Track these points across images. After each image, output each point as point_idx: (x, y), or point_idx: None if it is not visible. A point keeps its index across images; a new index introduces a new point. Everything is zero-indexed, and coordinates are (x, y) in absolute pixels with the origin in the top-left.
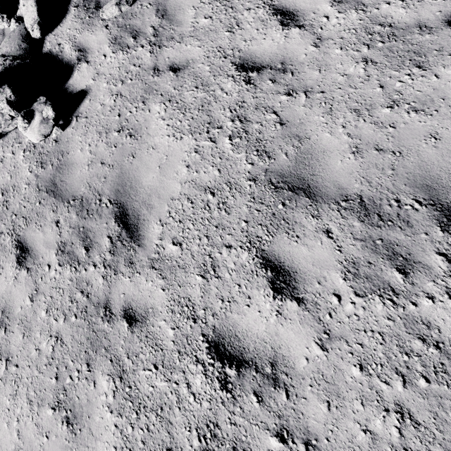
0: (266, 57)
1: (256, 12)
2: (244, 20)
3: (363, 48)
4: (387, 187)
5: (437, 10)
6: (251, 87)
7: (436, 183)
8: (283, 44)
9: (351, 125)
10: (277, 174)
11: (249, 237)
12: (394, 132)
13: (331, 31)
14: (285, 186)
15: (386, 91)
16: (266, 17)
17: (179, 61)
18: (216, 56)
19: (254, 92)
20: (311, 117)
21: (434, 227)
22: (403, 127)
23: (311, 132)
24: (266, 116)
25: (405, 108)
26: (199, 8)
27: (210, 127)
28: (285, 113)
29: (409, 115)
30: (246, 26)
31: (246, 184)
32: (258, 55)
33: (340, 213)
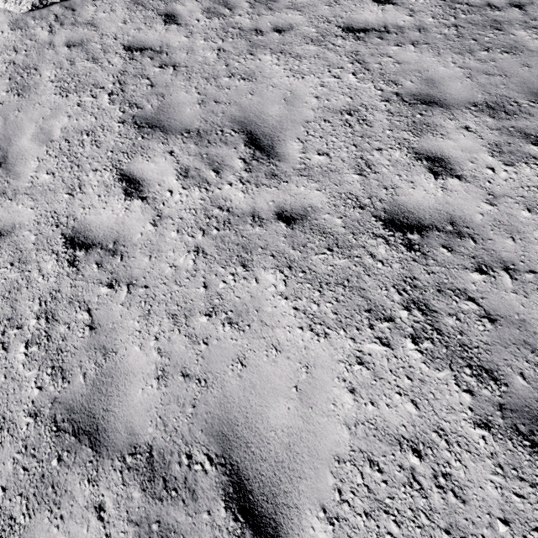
0: (100, 231)
1: (103, 175)
2: (87, 183)
3: (199, 234)
4: (182, 433)
5: (271, 199)
6: (74, 270)
7: (232, 431)
8: (123, 217)
9: (165, 337)
10: (65, 406)
11: (0, 518)
12: (206, 350)
13: (173, 208)
14: (69, 427)
15: (209, 293)
16: (111, 182)
17: (4, 224)
18: (48, 222)
19: (75, 278)
20: (126, 321)
21: (219, 501)
22: (215, 344)
23: (120, 343)
24: (77, 315)
25: (222, 318)
26: (44, 160)
27: (8, 326)
28: (99, 312)
29: (224, 328)
30: (88, 190)
31: (24, 421)
32: (94, 228)
33: (122, 476)
